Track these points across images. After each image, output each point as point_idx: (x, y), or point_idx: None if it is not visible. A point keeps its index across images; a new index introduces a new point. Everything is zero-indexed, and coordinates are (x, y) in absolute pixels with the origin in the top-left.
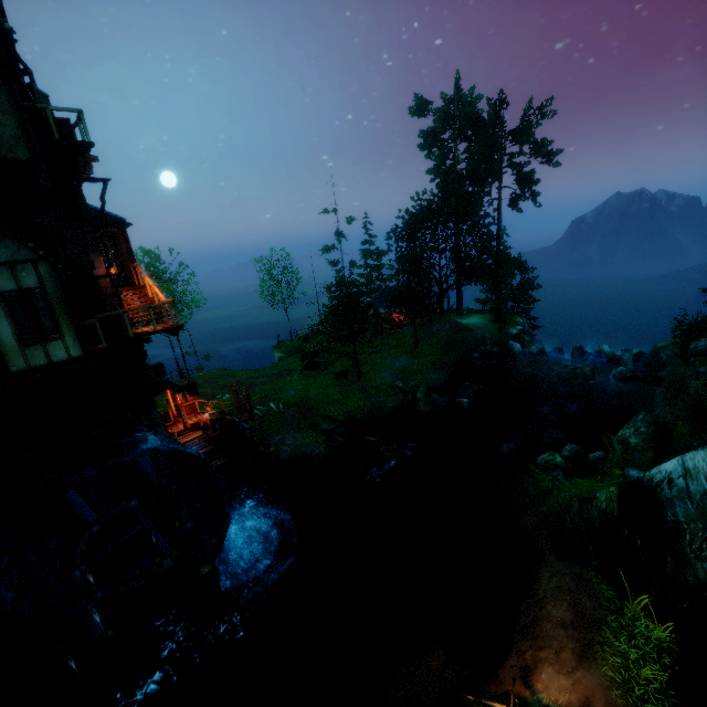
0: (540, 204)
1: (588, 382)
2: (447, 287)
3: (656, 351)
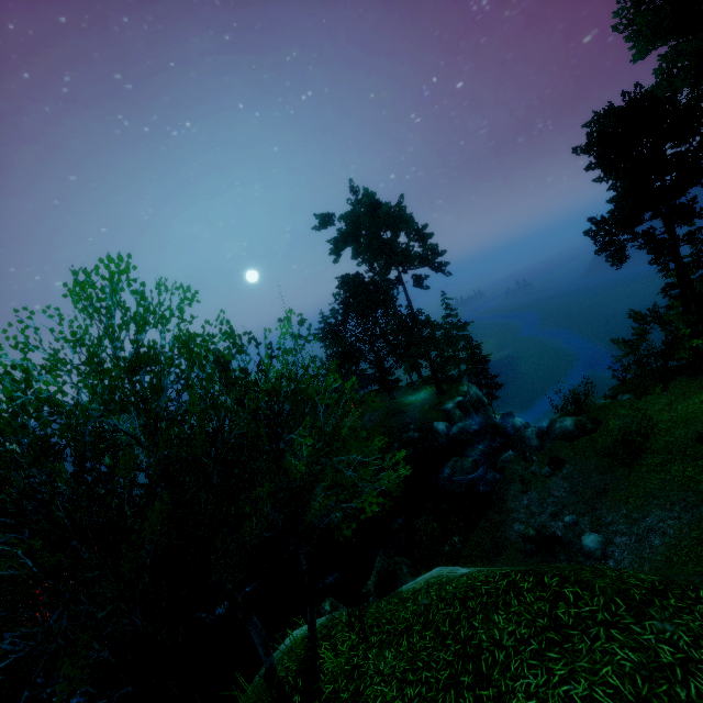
0: (451, 273)
1: (468, 476)
2: (387, 369)
3: (551, 426)
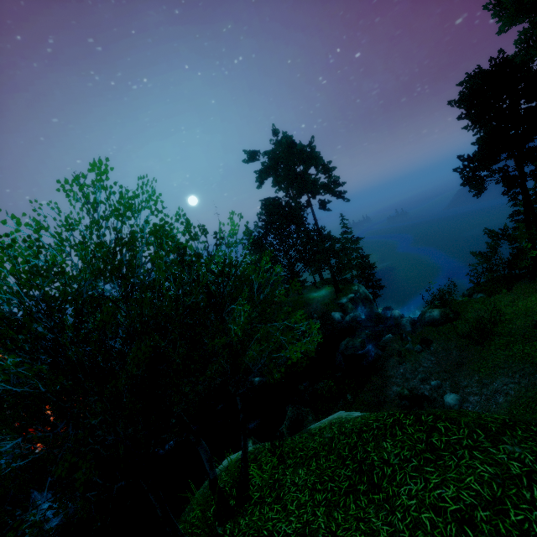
0: (348, 199)
1: (357, 352)
2: (297, 272)
3: (421, 316)
